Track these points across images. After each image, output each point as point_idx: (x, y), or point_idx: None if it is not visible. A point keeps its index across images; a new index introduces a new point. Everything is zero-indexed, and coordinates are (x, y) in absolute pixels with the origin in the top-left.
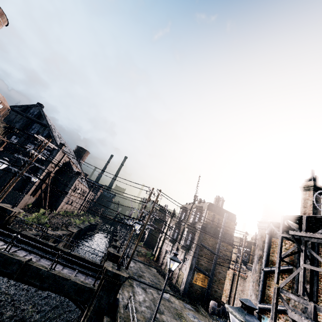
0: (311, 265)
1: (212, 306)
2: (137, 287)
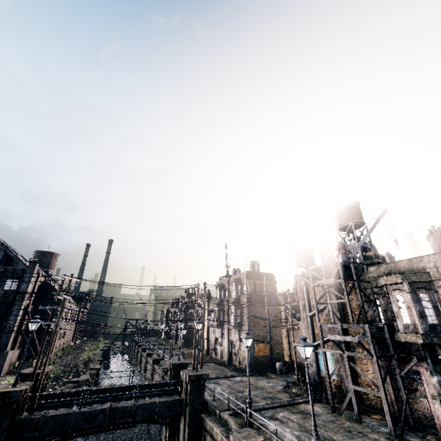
0: (336, 298)
1: (279, 367)
2: (209, 384)
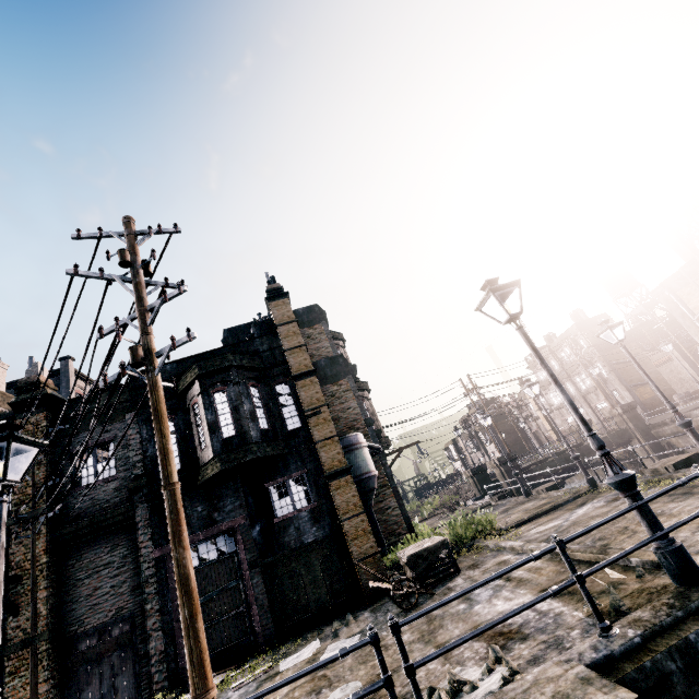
0: None
1: (678, 398)
2: None
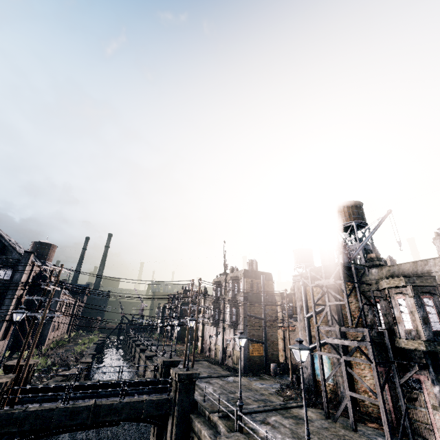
0: (335, 300)
1: (273, 368)
2: (201, 383)
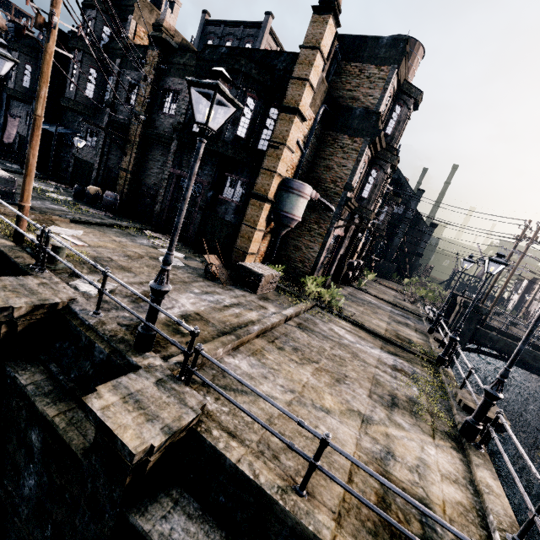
0: None
1: None
2: None
